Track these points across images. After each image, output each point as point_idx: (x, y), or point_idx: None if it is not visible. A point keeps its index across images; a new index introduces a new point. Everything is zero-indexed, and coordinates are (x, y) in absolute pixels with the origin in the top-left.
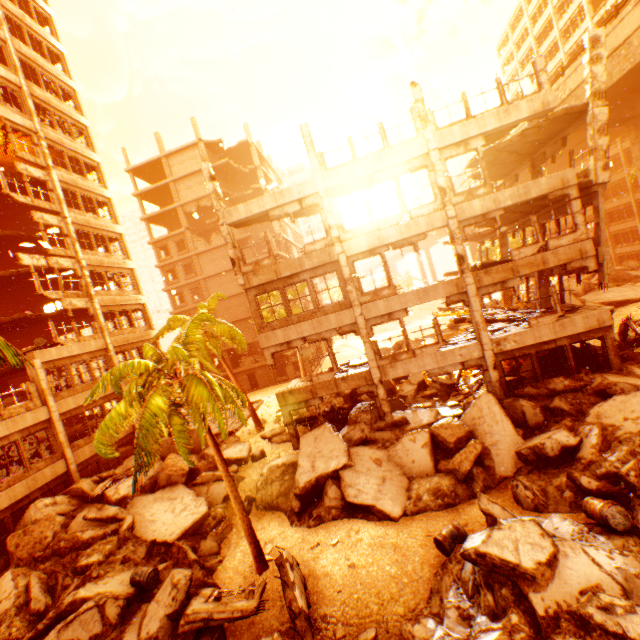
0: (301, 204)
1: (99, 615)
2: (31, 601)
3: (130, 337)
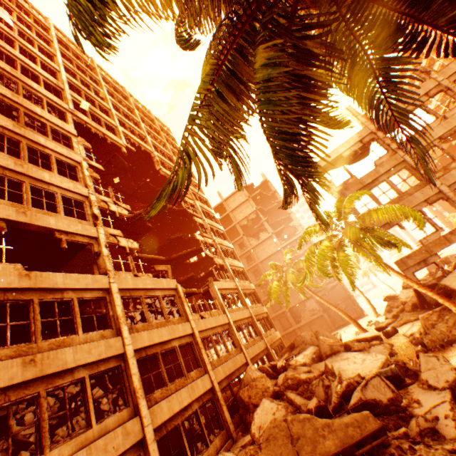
0: (361, 143)
1: (383, 383)
2: (300, 406)
3: (244, 285)
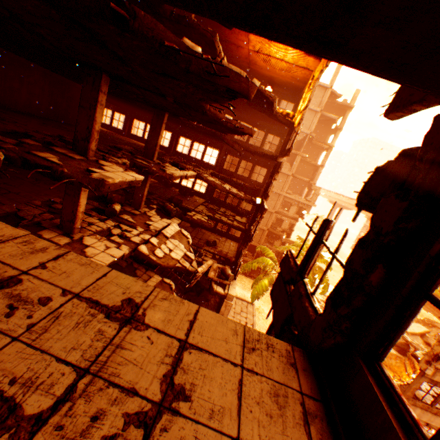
0: None
1: None
2: None
3: None
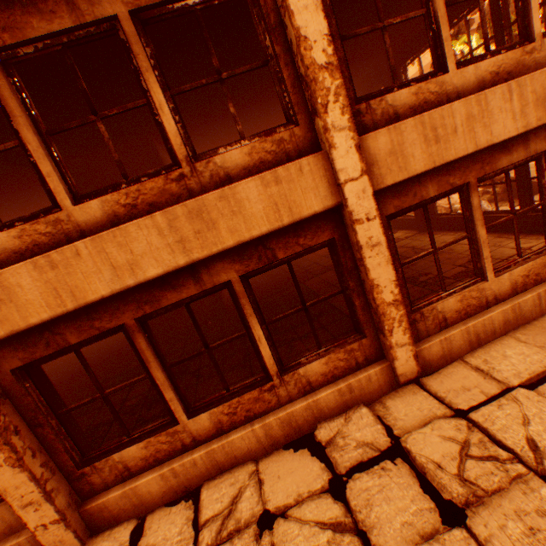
0: None
1: None
2: None
3: None
